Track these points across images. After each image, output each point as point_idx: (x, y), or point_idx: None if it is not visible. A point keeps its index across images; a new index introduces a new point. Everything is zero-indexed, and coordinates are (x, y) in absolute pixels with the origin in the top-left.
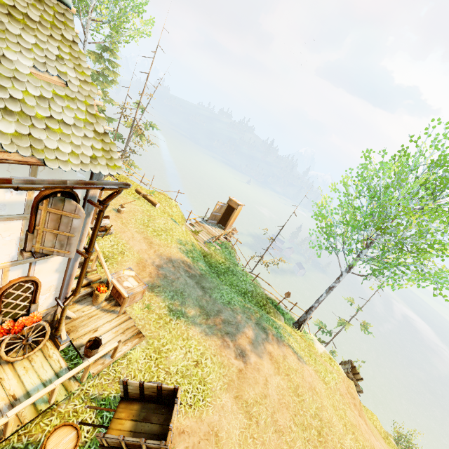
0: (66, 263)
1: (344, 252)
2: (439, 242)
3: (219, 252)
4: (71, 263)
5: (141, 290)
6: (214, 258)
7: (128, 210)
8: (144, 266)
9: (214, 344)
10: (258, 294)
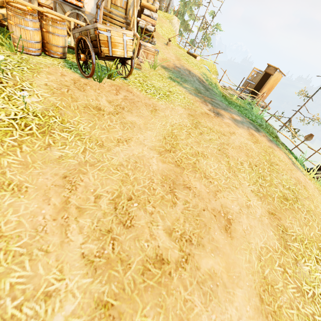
0: None
1: None
2: None
3: (239, 101)
4: None
5: (153, 50)
6: (232, 100)
7: (174, 48)
8: (167, 61)
9: (193, 97)
10: (268, 129)
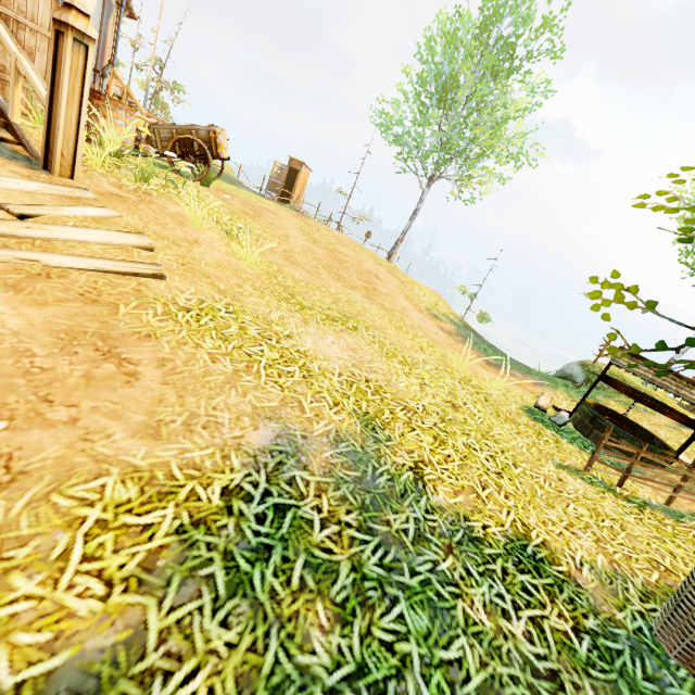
0: (100, 16)
1: (420, 161)
2: (483, 67)
3: None
4: (105, 16)
5: None
6: None
7: None
8: None
9: (271, 201)
10: None
